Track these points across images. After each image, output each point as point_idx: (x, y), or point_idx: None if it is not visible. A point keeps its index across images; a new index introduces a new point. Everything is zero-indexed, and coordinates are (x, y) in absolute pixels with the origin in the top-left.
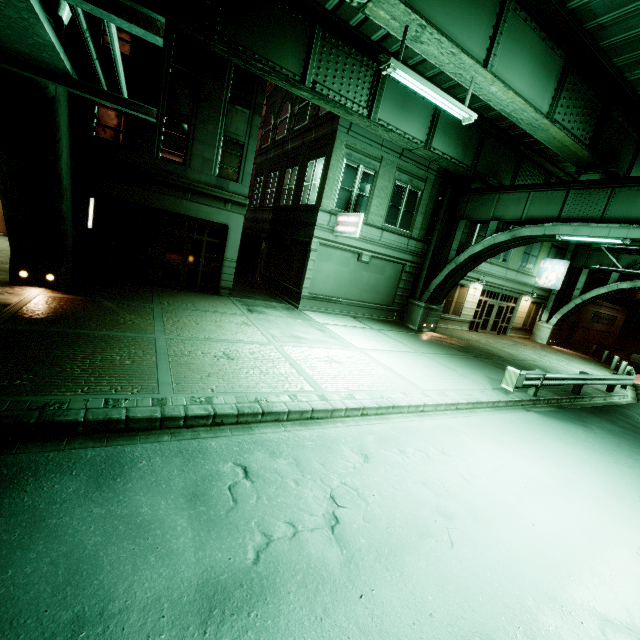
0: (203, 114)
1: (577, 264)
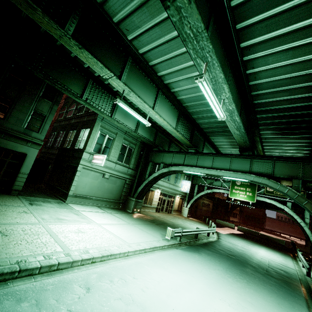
0: (23, 98)
1: (194, 182)
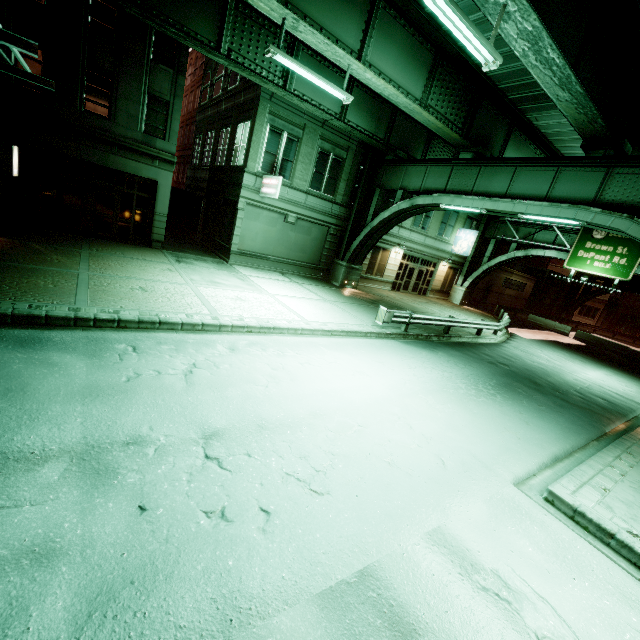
0: (126, 70)
1: (488, 235)
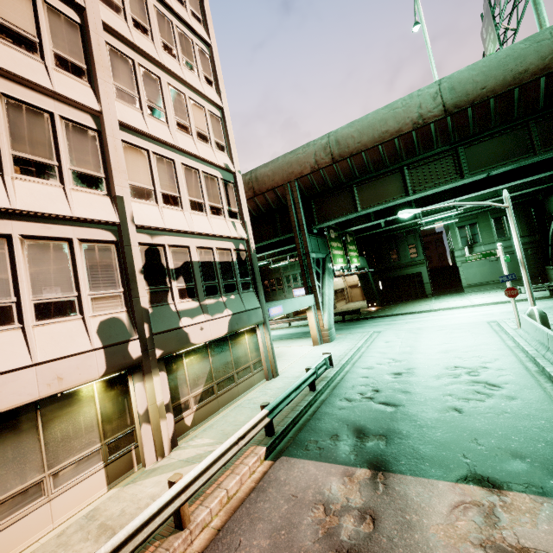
0: (399, 244)
1: None
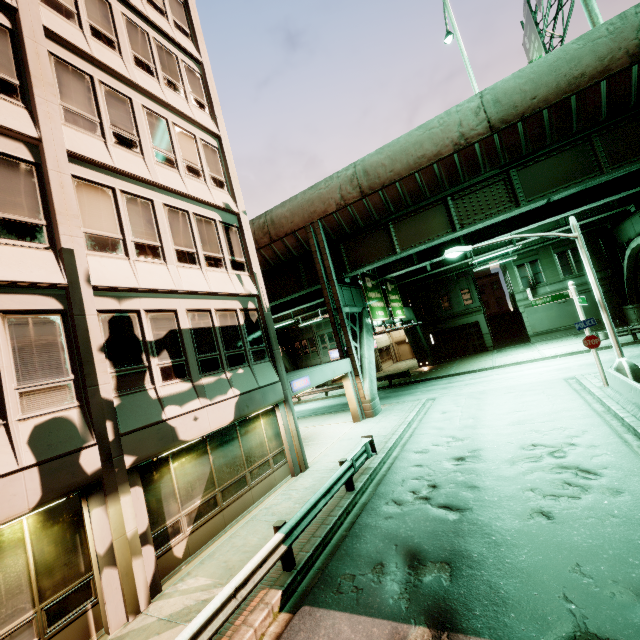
0: (450, 289)
1: None
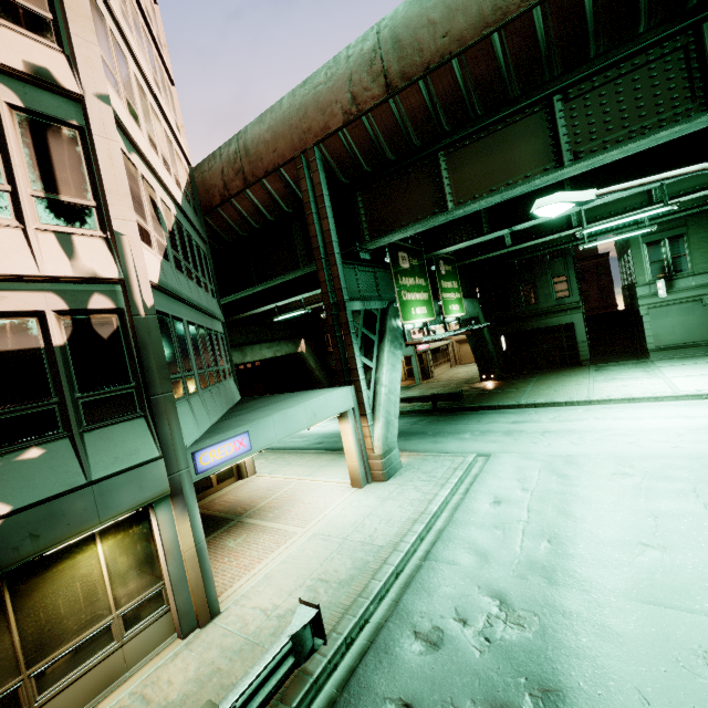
0: (538, 275)
1: None
